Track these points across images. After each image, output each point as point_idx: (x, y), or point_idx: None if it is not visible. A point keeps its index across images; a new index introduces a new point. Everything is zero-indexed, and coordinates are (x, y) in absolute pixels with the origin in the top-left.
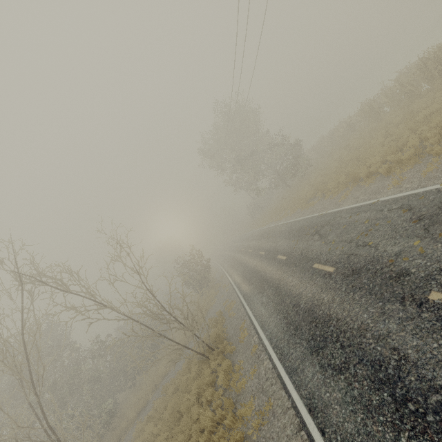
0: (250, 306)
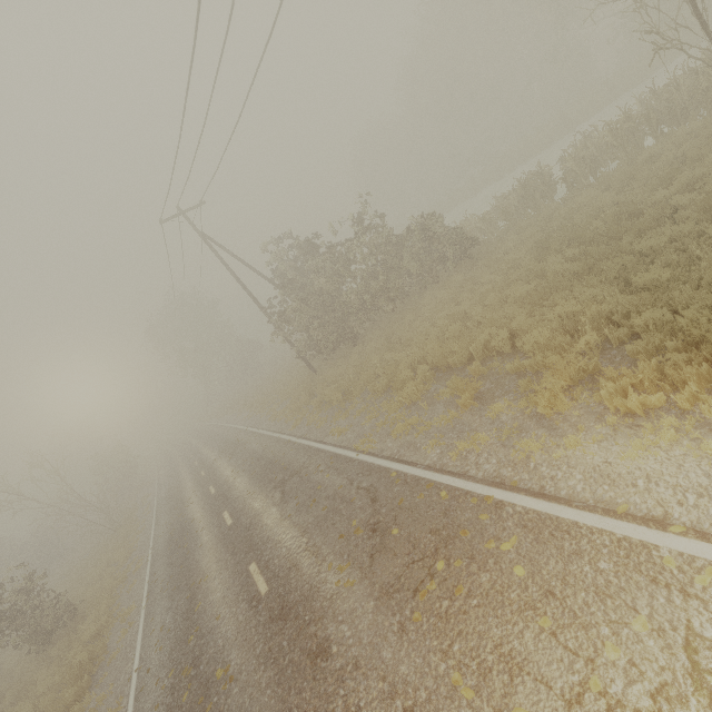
0: (158, 492)
